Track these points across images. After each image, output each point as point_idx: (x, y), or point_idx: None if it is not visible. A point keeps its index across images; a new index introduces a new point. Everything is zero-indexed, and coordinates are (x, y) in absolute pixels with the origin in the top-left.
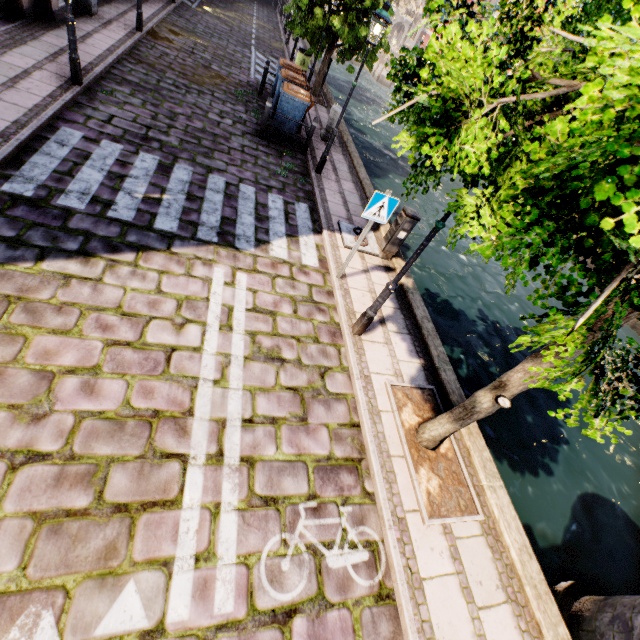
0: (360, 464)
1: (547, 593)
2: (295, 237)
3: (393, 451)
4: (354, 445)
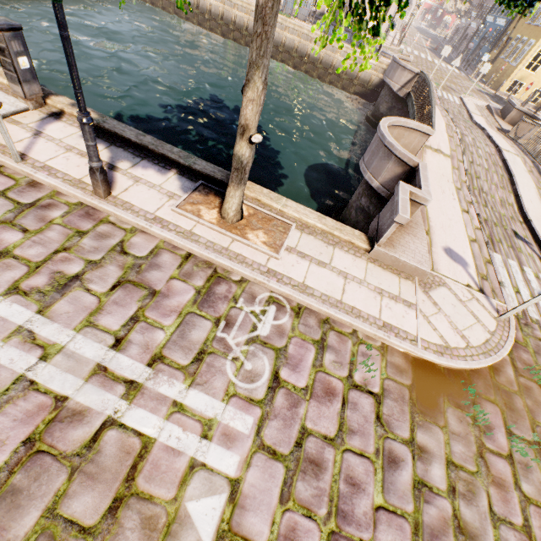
0: (218, 273)
1: (342, 225)
2: None
3: (225, 244)
4: (202, 268)
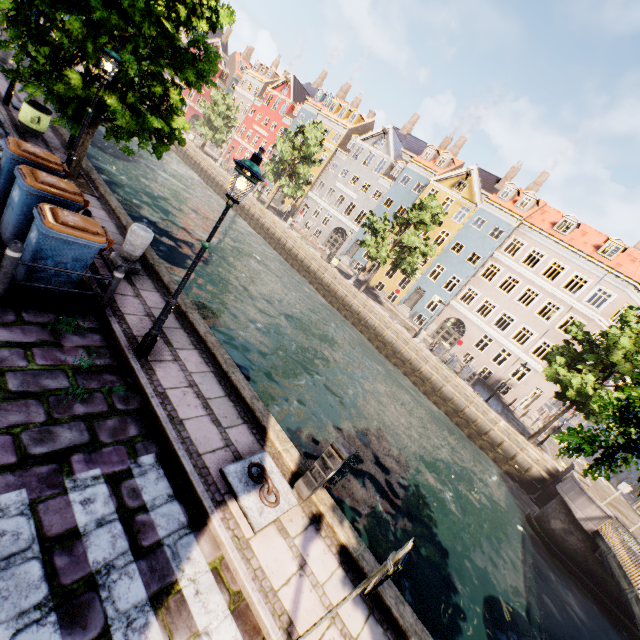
0: None
1: None
2: (171, 589)
3: None
4: None
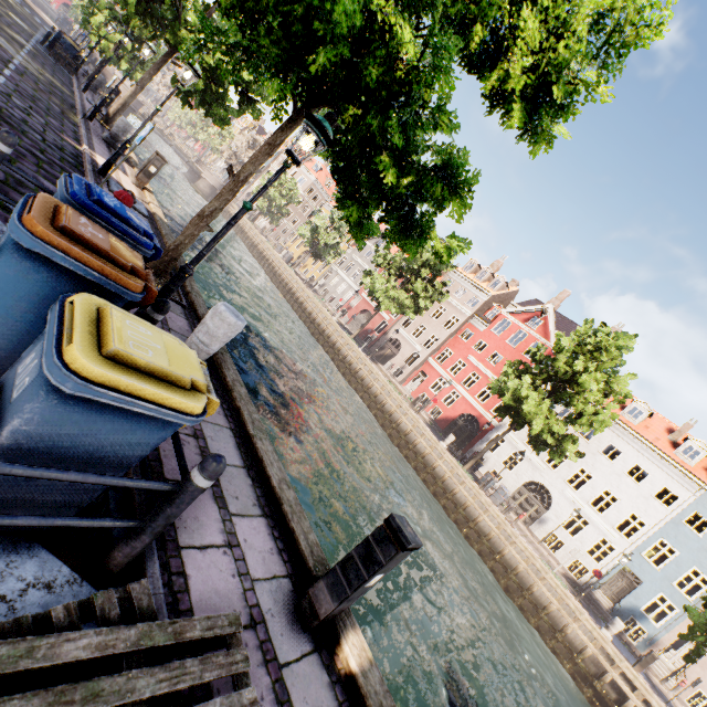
0: None
1: None
2: None
3: None
4: None
